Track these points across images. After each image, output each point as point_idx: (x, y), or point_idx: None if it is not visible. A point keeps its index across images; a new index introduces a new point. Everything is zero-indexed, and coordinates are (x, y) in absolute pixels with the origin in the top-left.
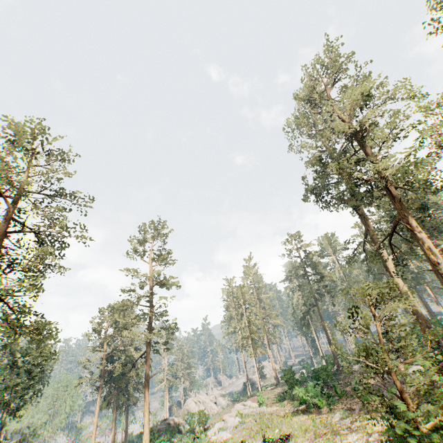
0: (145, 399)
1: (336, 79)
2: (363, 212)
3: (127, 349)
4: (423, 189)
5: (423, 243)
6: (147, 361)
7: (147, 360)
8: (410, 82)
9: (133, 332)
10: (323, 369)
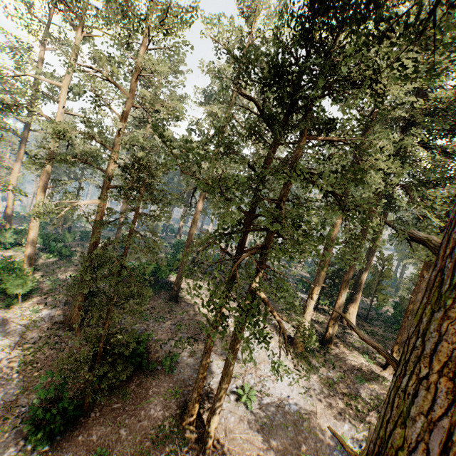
0: None
1: None
2: (24, 137)
3: None
4: None
5: None
6: None
7: None
8: None
9: None
10: None
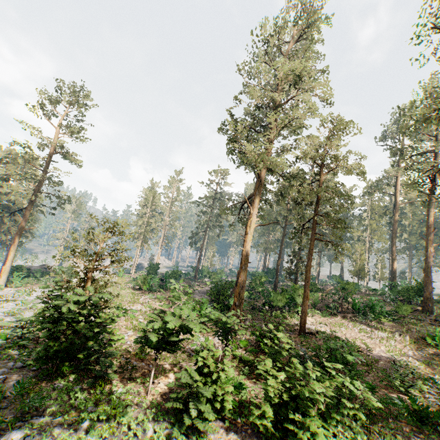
0: (14, 243)
1: (300, 37)
2: None
3: (19, 200)
4: (290, 181)
5: (251, 217)
6: (25, 216)
7: (25, 215)
8: (328, 86)
9: (12, 186)
10: (175, 273)
